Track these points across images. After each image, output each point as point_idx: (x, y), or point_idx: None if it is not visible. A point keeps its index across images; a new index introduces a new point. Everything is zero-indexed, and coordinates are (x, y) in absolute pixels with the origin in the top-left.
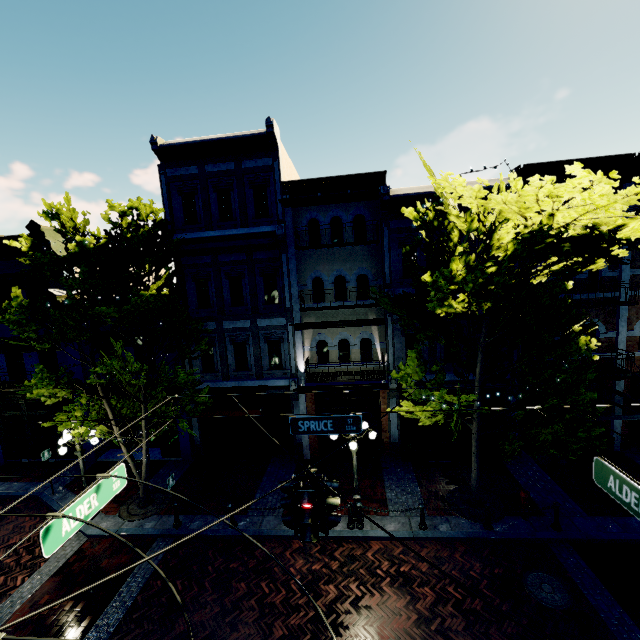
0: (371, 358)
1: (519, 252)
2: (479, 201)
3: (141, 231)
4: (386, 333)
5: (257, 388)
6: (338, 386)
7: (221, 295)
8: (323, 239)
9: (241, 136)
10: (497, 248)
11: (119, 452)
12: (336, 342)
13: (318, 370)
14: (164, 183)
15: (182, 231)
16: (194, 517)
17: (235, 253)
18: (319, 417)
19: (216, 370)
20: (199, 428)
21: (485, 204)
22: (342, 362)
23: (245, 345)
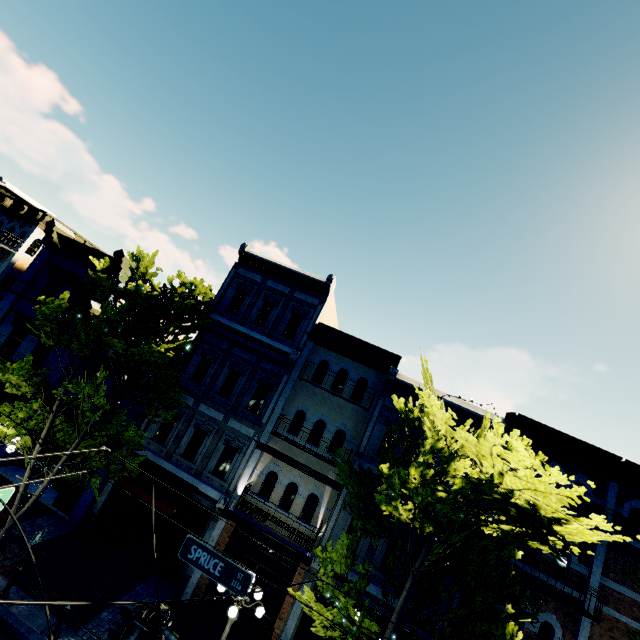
0: (310, 519)
1: (467, 491)
2: (448, 427)
3: (187, 301)
4: (336, 501)
5: (188, 485)
6: (262, 531)
7: (215, 379)
8: (325, 381)
9: (306, 275)
10: (453, 476)
11: (21, 473)
12: (286, 482)
13: (254, 501)
14: (231, 275)
15: (220, 314)
16: (25, 597)
17: (249, 352)
18: (214, 552)
19: (165, 444)
20: (108, 494)
21: (452, 432)
22: (279, 506)
23: (205, 435)
